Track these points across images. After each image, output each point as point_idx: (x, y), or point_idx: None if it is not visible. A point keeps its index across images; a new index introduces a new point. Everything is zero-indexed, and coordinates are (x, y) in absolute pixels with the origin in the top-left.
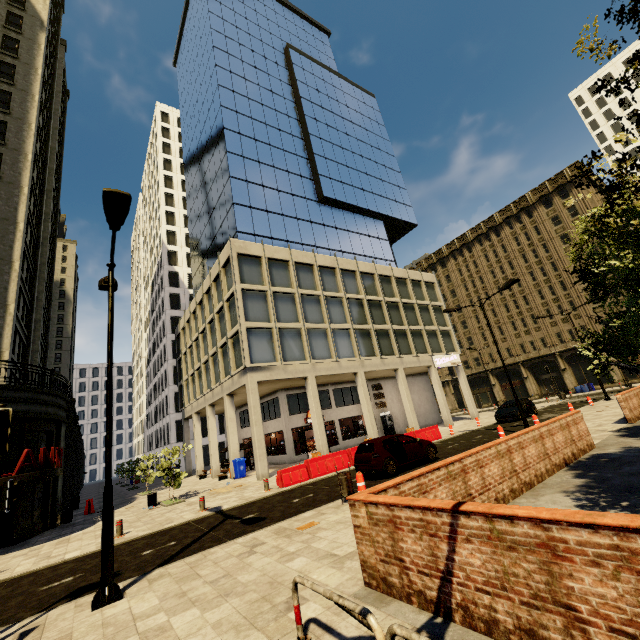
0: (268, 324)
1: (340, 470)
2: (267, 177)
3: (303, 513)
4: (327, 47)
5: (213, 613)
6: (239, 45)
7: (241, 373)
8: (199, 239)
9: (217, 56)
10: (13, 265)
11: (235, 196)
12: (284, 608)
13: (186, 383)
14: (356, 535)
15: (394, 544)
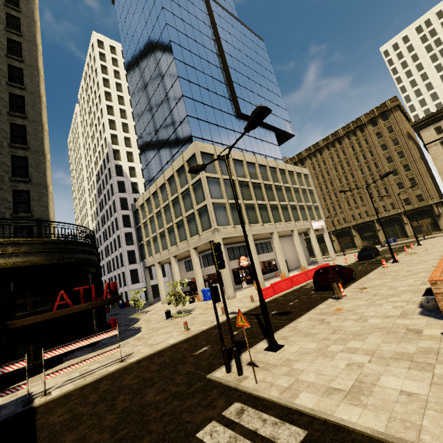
0: (223, 200)
1: (289, 289)
2: (205, 97)
3: (317, 306)
4: None
5: (370, 340)
6: None
7: (209, 233)
8: (150, 141)
9: (163, 0)
10: (46, 156)
11: (188, 110)
12: (414, 333)
13: (146, 243)
14: (437, 298)
15: None
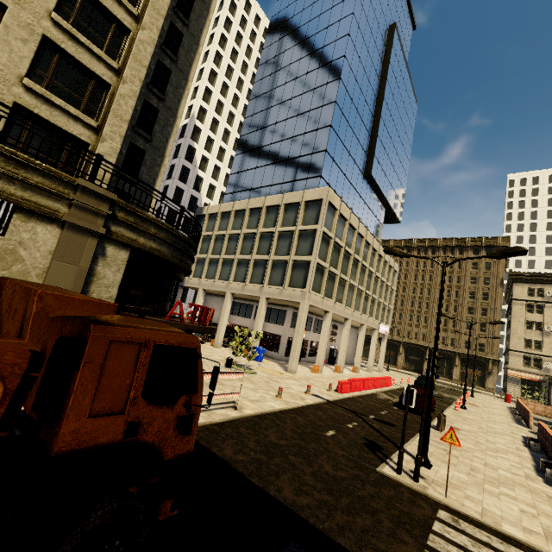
0: (326, 265)
1: (360, 391)
2: (348, 138)
3: None
4: (409, 39)
5: (520, 493)
6: (370, 2)
7: (297, 292)
8: (257, 147)
9: (356, 5)
10: (176, 120)
11: (329, 145)
12: None
13: (197, 259)
14: None
15: None
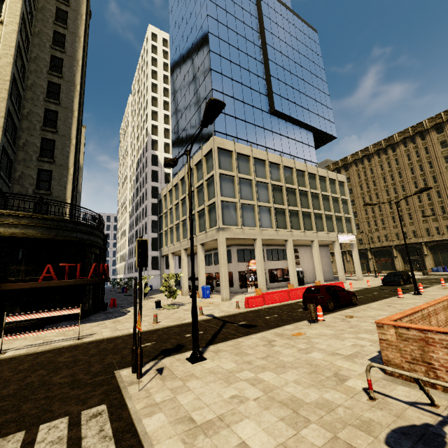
0: (234, 200)
1: (282, 302)
2: (237, 91)
3: (284, 326)
4: None
5: (286, 376)
6: None
7: (214, 231)
8: (180, 133)
9: None
10: (71, 141)
11: None
12: (337, 379)
13: (165, 233)
14: (381, 344)
15: (423, 353)
